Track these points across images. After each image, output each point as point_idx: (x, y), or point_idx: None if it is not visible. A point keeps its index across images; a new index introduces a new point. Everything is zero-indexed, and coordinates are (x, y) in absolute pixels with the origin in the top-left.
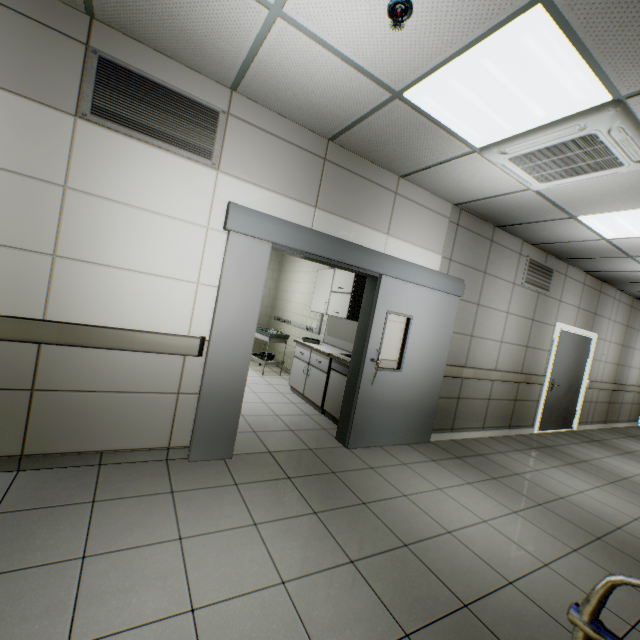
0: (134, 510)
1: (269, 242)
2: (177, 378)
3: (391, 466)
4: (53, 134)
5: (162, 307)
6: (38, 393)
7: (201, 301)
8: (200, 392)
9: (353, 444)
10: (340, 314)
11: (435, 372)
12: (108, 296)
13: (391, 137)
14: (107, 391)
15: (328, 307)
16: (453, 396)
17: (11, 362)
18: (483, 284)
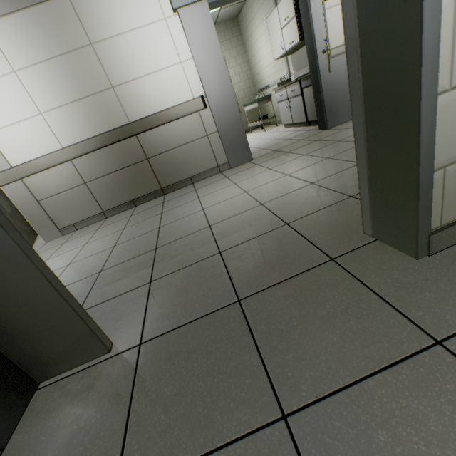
0: (212, 186)
1: (204, 0)
2: (202, 127)
3: None
4: (67, 15)
5: (172, 89)
6: (150, 160)
7: (189, 74)
8: (217, 129)
9: (331, 125)
10: (294, 42)
11: None
12: (146, 97)
13: None
14: (175, 148)
15: (284, 45)
16: None
17: (132, 150)
18: None
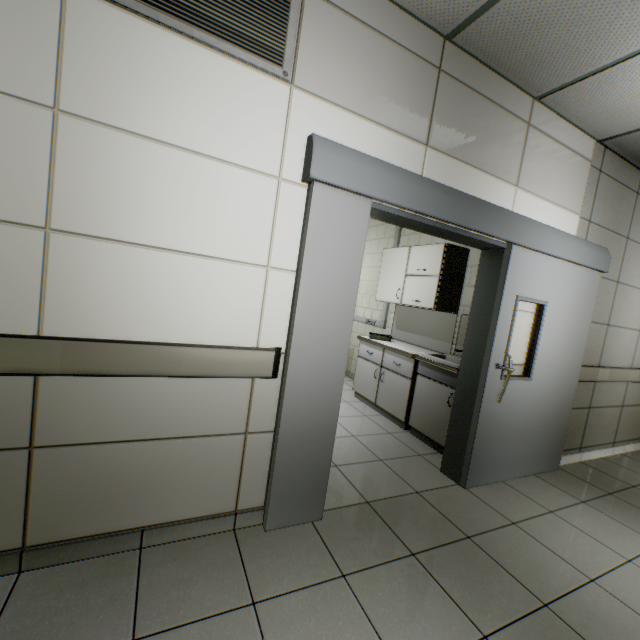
0: None
1: (368, 199)
2: (243, 411)
3: (537, 518)
4: (27, 13)
5: (218, 306)
6: (40, 451)
7: (273, 294)
8: (276, 430)
9: (471, 482)
10: (423, 303)
11: (568, 377)
12: (136, 292)
13: (565, 9)
14: (144, 439)
15: (403, 295)
16: (583, 406)
17: None
18: (624, 254)
